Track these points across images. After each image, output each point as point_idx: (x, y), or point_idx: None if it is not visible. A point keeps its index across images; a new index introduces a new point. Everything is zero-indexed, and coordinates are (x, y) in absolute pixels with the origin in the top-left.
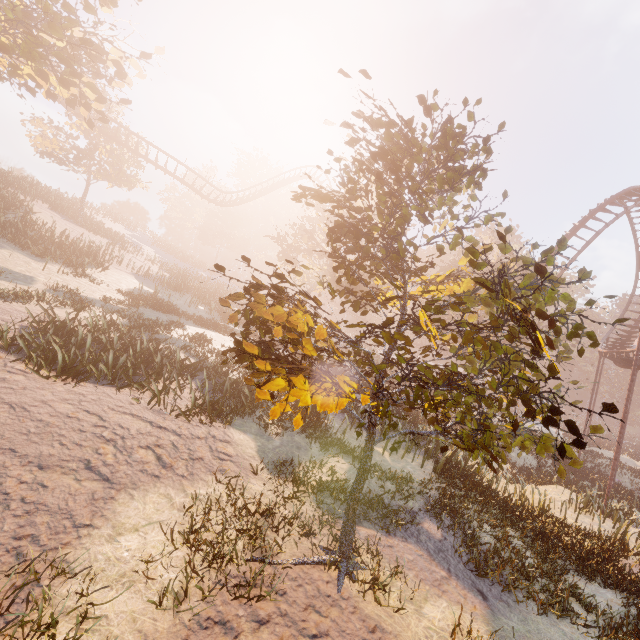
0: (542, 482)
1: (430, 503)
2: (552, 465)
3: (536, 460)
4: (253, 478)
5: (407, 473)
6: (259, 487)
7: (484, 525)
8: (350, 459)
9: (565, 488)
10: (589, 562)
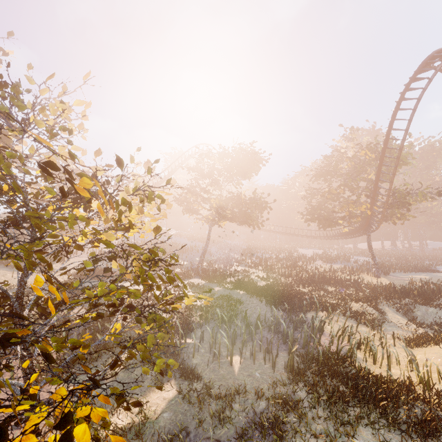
0: None
1: (249, 424)
2: None
3: None
4: None
5: (240, 385)
6: None
7: (316, 441)
8: (184, 382)
9: None
10: None
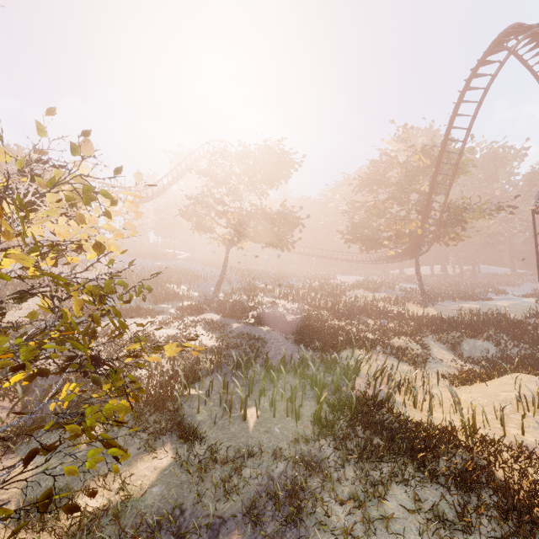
0: (496, 374)
1: (261, 494)
2: (514, 346)
3: (495, 345)
4: None
5: (254, 446)
6: None
7: (341, 508)
8: (184, 446)
9: (525, 375)
10: (526, 517)
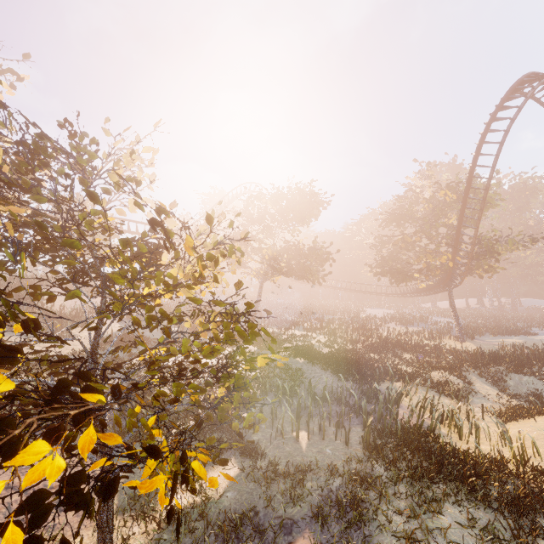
0: None
1: (324, 502)
2: None
3: (543, 381)
4: (88, 527)
5: (310, 462)
6: (87, 539)
7: (399, 518)
8: (246, 460)
9: None
10: None
